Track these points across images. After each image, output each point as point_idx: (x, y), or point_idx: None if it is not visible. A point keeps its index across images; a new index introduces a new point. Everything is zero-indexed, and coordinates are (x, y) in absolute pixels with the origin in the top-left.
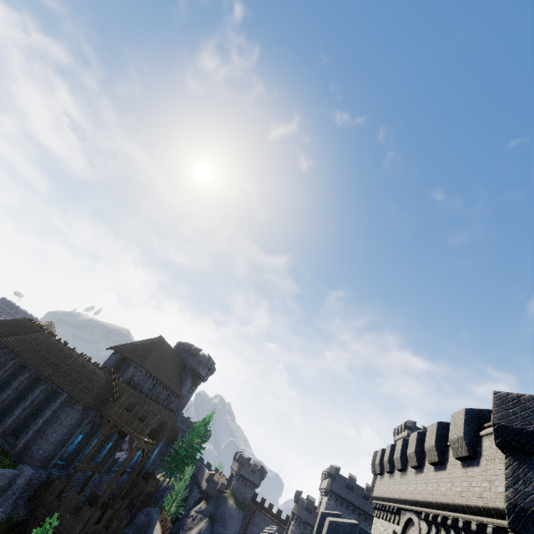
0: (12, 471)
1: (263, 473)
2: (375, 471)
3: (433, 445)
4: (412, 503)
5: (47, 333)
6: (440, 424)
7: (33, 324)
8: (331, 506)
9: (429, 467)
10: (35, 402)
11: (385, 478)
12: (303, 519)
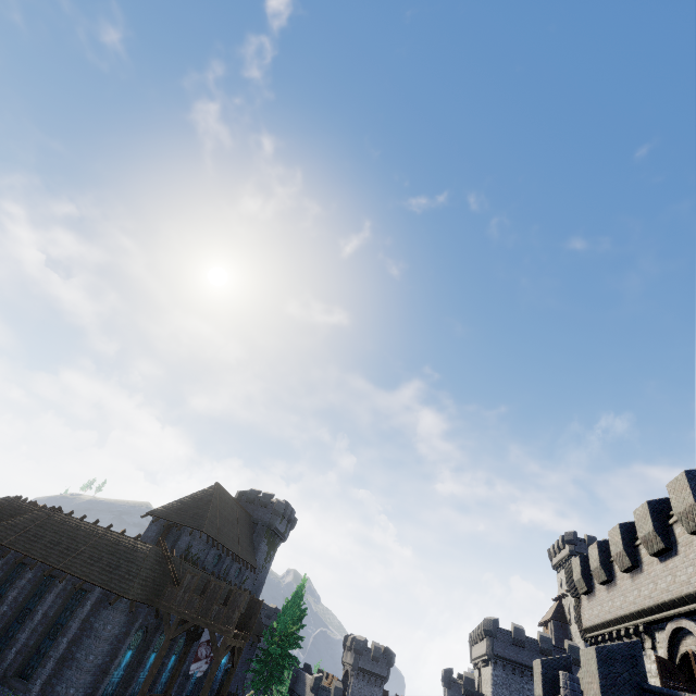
0: None
1: (390, 658)
2: (576, 591)
3: (692, 503)
4: (675, 604)
5: (49, 508)
6: (690, 473)
7: (24, 503)
8: (500, 677)
9: (688, 541)
10: (49, 614)
11: (600, 594)
12: None
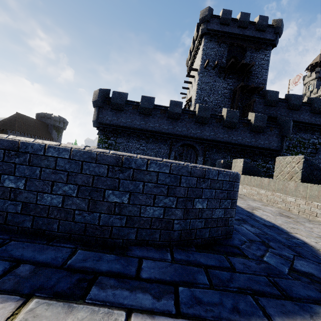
0: None
1: None
2: None
3: None
4: None
5: None
6: None
7: None
8: None
9: None
10: None
11: None
12: None
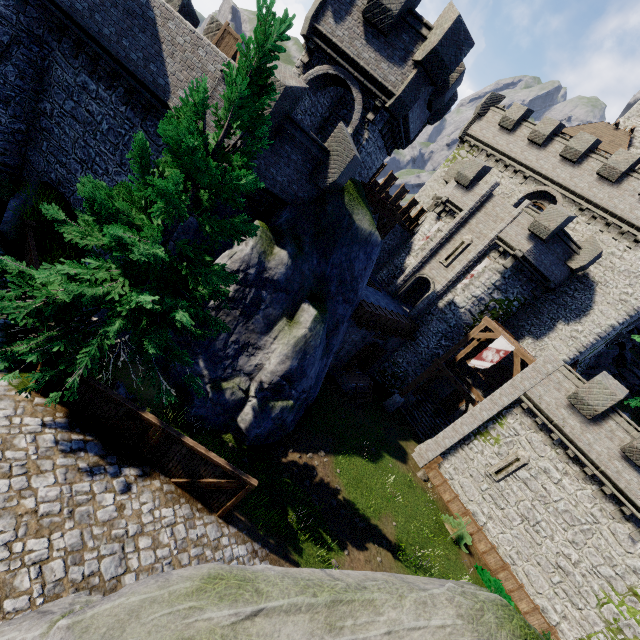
0: None
1: (445, 107)
2: None
3: None
4: None
5: None
6: None
7: None
8: None
9: None
10: None
11: None
12: (552, 283)
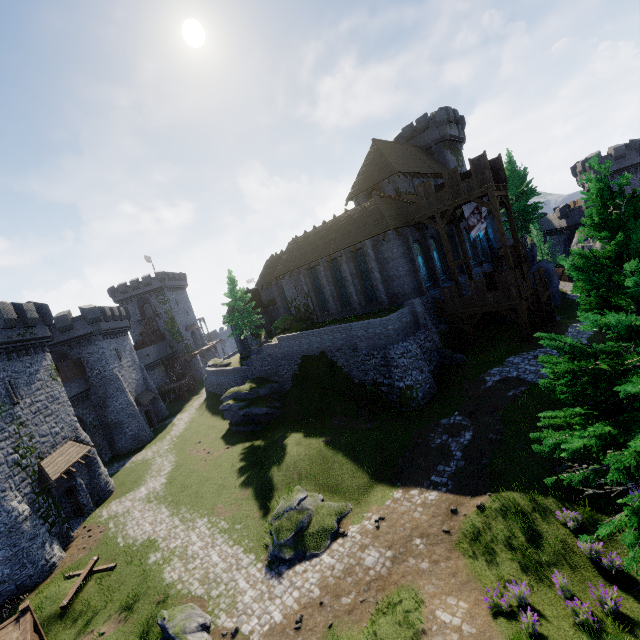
0: (405, 309)
1: (637, 146)
2: None
3: None
4: None
5: (291, 241)
6: None
7: (277, 256)
8: None
9: None
10: (353, 273)
11: None
12: None
